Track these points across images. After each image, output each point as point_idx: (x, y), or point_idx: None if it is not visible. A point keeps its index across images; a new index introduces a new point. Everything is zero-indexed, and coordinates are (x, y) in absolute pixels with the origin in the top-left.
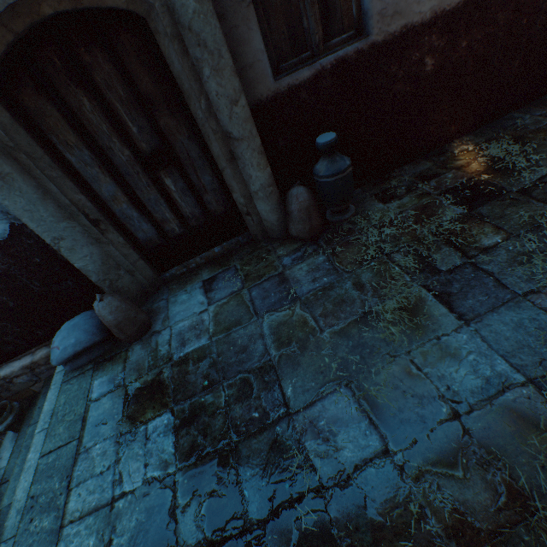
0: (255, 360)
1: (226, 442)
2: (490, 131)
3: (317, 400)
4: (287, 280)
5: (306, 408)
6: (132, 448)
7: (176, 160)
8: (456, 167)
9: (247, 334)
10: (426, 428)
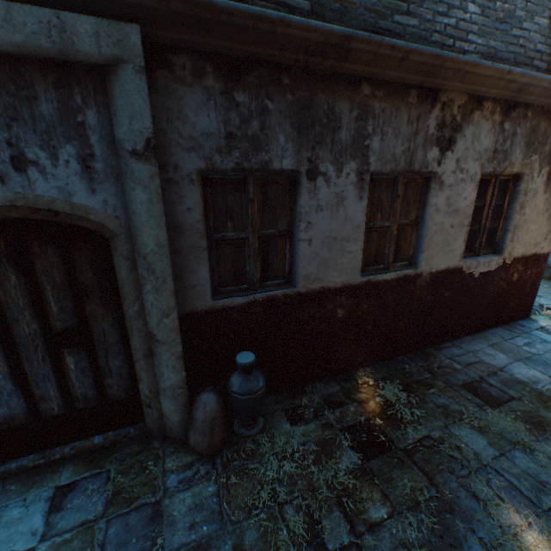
0: None
1: None
2: (386, 368)
3: None
4: (161, 517)
5: None
6: None
7: (89, 341)
8: (358, 400)
9: None
10: None
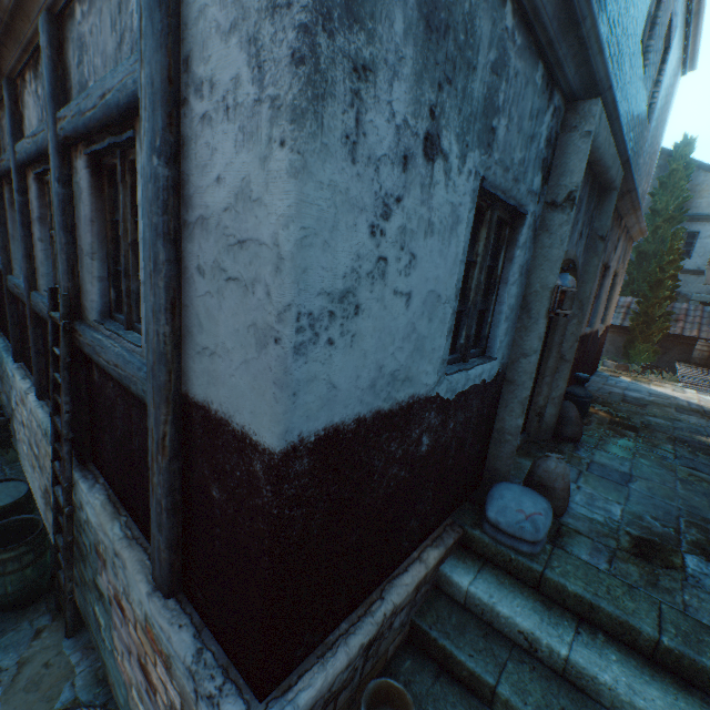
0: (672, 509)
1: None
2: None
3: None
4: (604, 464)
5: None
6: (709, 584)
7: None
8: (593, 413)
9: (639, 497)
10: None
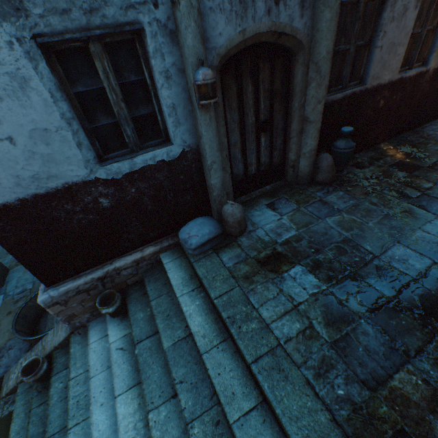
0: (336, 237)
1: (348, 272)
2: (396, 141)
3: (387, 249)
4: (327, 203)
5: (383, 253)
6: (287, 283)
7: (272, 128)
8: (389, 156)
9: (321, 227)
10: None
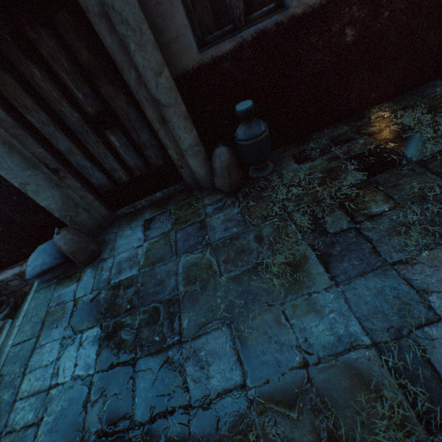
0: (166, 293)
1: (132, 357)
2: (409, 98)
3: (203, 334)
4: (206, 227)
5: (194, 339)
6: (70, 350)
7: (118, 121)
8: (369, 134)
9: (166, 270)
10: (279, 372)
